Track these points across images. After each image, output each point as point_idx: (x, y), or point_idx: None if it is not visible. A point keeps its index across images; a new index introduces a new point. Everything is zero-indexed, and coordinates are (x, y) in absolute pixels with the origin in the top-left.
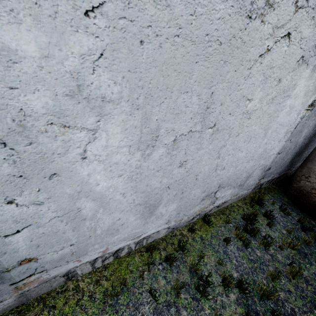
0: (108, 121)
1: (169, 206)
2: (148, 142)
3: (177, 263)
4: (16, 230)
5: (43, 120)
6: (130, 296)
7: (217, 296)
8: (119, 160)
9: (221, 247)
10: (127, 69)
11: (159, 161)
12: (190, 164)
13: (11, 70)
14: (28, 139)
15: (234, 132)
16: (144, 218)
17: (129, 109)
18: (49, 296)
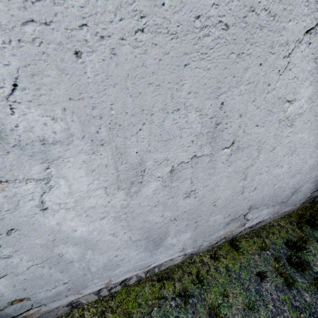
0: (63, 166)
1: (180, 236)
2: (132, 179)
3: (194, 301)
4: None
5: None
6: None
7: None
8: (95, 204)
9: (253, 284)
10: (66, 97)
11: (154, 196)
12: (201, 192)
13: None
14: None
15: (266, 146)
16: (149, 251)
17: (89, 147)
18: None
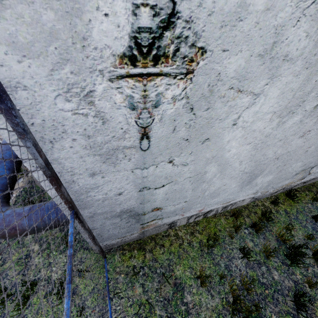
0: (274, 84)
1: (266, 177)
2: (292, 108)
3: (263, 231)
4: (162, 185)
5: (227, 85)
6: (222, 250)
7: (308, 266)
8: (257, 128)
9: (309, 223)
10: None
11: (287, 130)
12: (311, 134)
13: (233, 30)
14: (208, 105)
15: None
16: (241, 186)
17: (299, 69)
18: (157, 237)
